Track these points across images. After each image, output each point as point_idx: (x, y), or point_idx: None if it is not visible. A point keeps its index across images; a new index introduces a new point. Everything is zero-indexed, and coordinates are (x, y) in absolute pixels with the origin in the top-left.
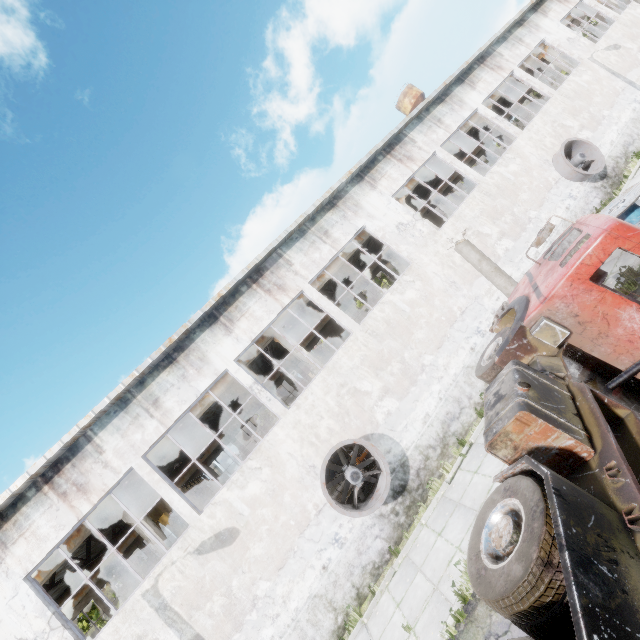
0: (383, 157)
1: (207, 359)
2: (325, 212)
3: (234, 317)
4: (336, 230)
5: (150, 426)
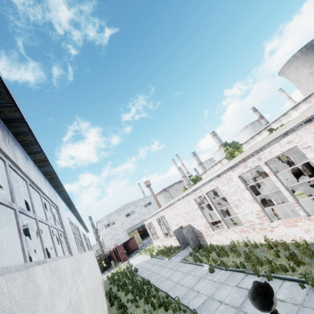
0: (302, 102)
1: (256, 139)
2: (282, 116)
3: (261, 134)
4: (283, 121)
5: (248, 146)
